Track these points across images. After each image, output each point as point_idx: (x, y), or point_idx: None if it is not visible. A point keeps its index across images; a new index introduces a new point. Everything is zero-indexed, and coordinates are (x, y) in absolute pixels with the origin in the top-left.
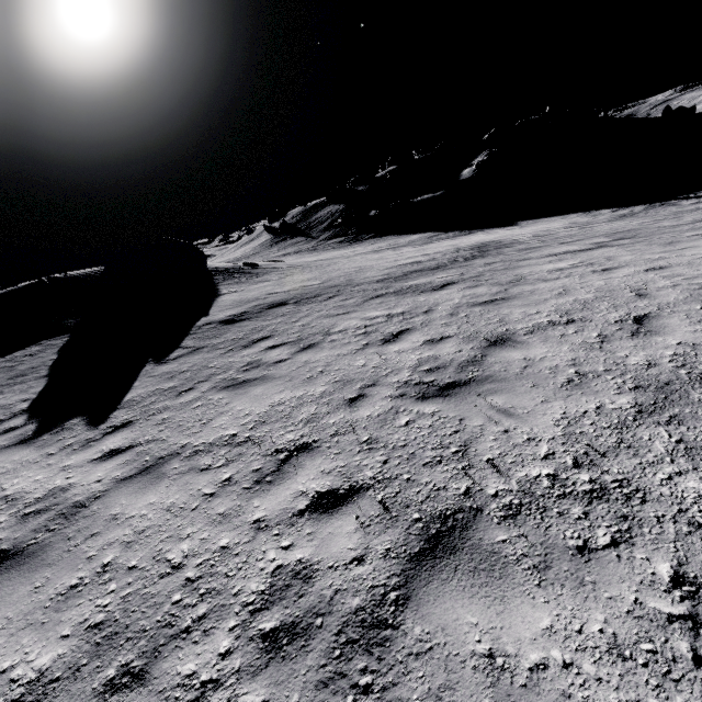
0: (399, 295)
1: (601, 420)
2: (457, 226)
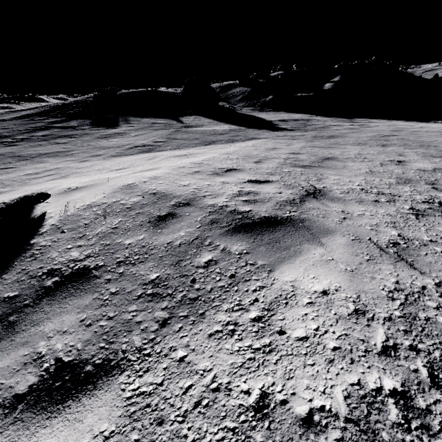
0: (352, 122)
1: (438, 133)
2: (321, 114)
